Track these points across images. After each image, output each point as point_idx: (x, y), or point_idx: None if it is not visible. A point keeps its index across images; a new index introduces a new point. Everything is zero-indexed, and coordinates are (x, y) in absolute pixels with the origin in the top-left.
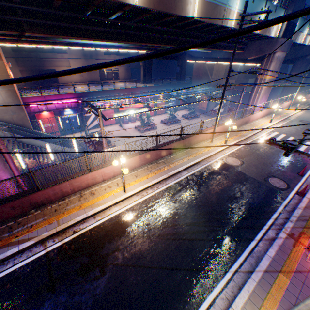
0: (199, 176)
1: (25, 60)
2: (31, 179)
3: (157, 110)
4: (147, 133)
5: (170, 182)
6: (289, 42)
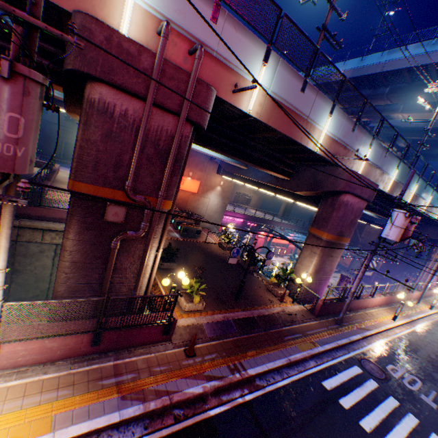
0: (432, 328)
1: None
2: (361, 290)
3: None
4: None
5: (415, 325)
6: None
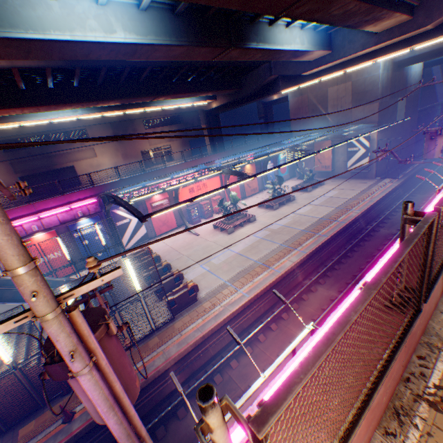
0: None
1: (25, 161)
2: None
3: (259, 174)
4: (241, 232)
5: None
6: None
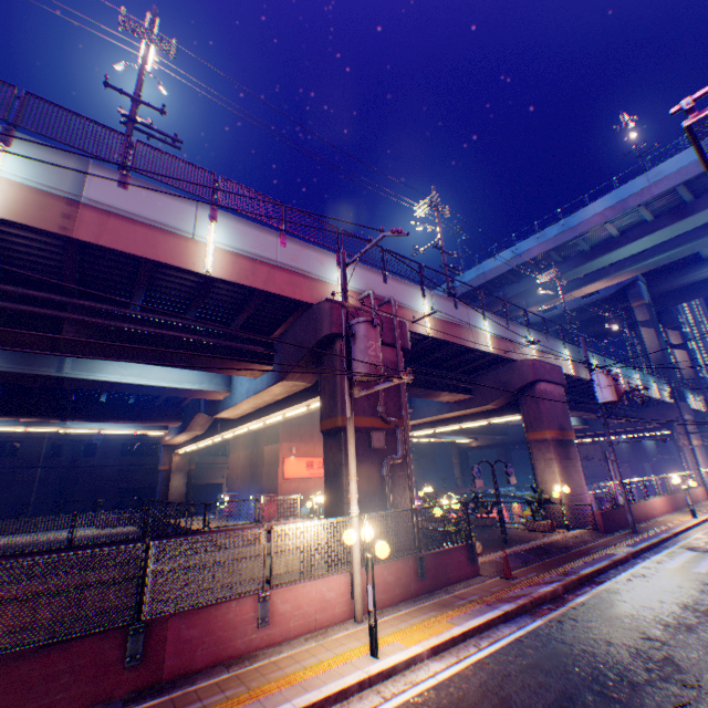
0: None
1: None
2: (629, 487)
3: None
4: None
5: None
6: (687, 405)
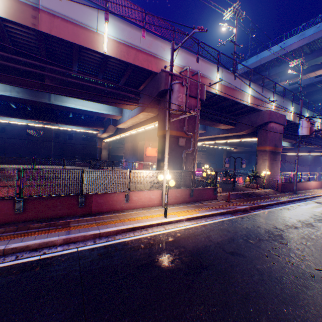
0: None
1: None
2: (300, 175)
3: None
4: None
5: None
6: None
